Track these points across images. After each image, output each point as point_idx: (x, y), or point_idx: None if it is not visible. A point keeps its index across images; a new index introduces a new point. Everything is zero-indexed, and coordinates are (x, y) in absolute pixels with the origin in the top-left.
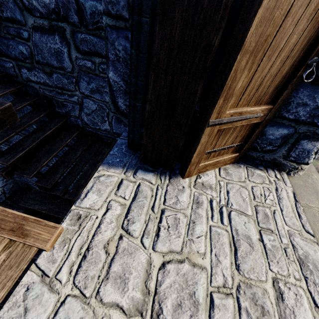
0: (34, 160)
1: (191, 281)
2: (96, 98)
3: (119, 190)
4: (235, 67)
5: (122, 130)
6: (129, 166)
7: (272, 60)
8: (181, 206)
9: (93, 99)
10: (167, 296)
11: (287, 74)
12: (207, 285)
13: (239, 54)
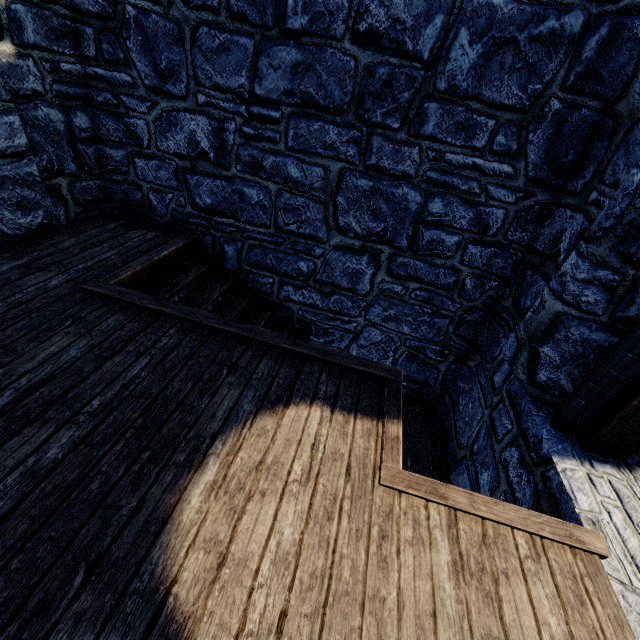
0: None
1: None
2: (388, 327)
3: (597, 488)
4: None
5: (411, 370)
6: (579, 456)
7: None
8: None
9: (382, 329)
10: None
11: None
12: None
13: None
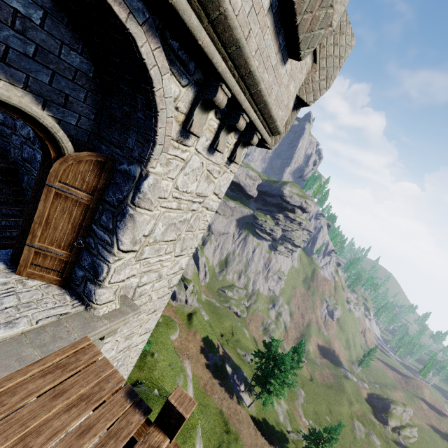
0: None
1: None
2: None
3: None
4: (33, 226)
5: None
6: (0, 258)
7: (58, 231)
8: None
9: None
10: None
11: (74, 241)
12: None
13: (34, 223)
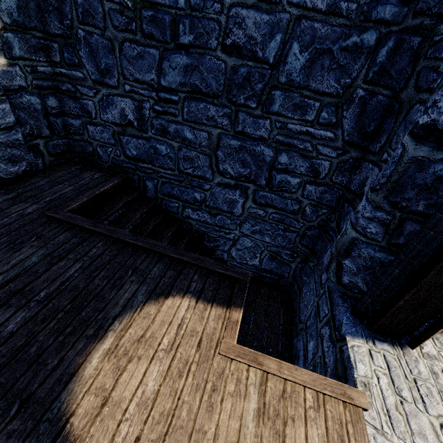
0: None
1: None
2: (255, 237)
3: (374, 360)
4: None
5: (272, 266)
6: (366, 336)
7: None
8: (425, 376)
9: (252, 238)
10: None
11: None
12: None
13: None
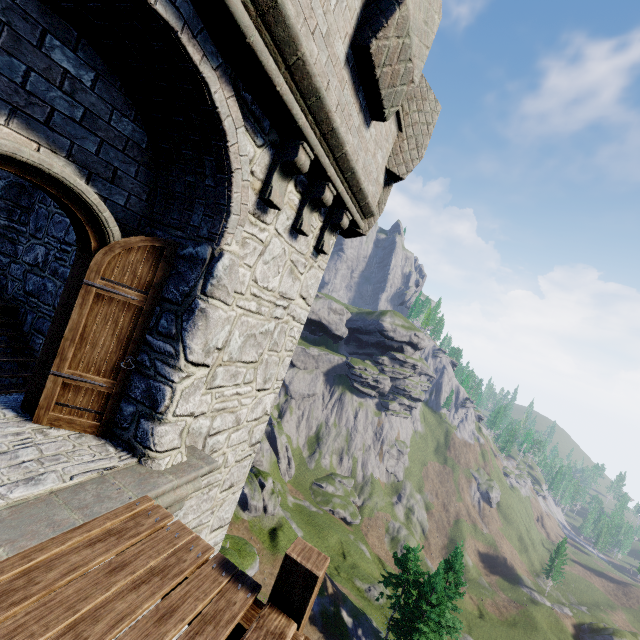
0: None
1: None
2: None
3: None
4: (63, 344)
5: None
6: (7, 405)
7: (97, 350)
8: (3, 430)
9: None
10: None
11: (119, 362)
12: None
13: (64, 339)
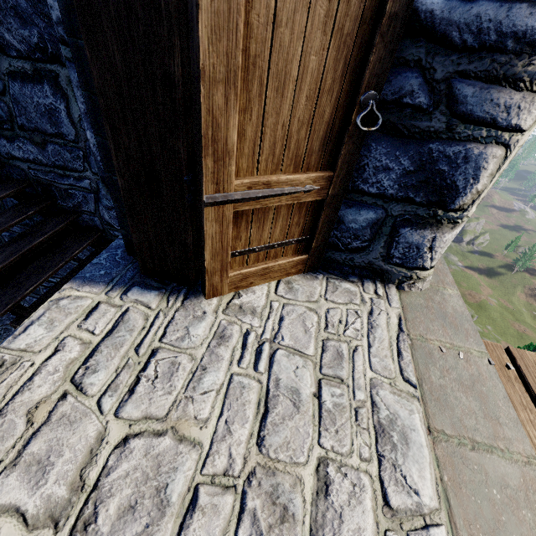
0: (11, 286)
1: (166, 467)
2: None
3: (87, 320)
4: (206, 106)
5: None
6: (119, 282)
7: (289, 96)
8: (190, 343)
9: None
10: (115, 493)
11: (336, 120)
12: (194, 473)
13: (202, 85)
